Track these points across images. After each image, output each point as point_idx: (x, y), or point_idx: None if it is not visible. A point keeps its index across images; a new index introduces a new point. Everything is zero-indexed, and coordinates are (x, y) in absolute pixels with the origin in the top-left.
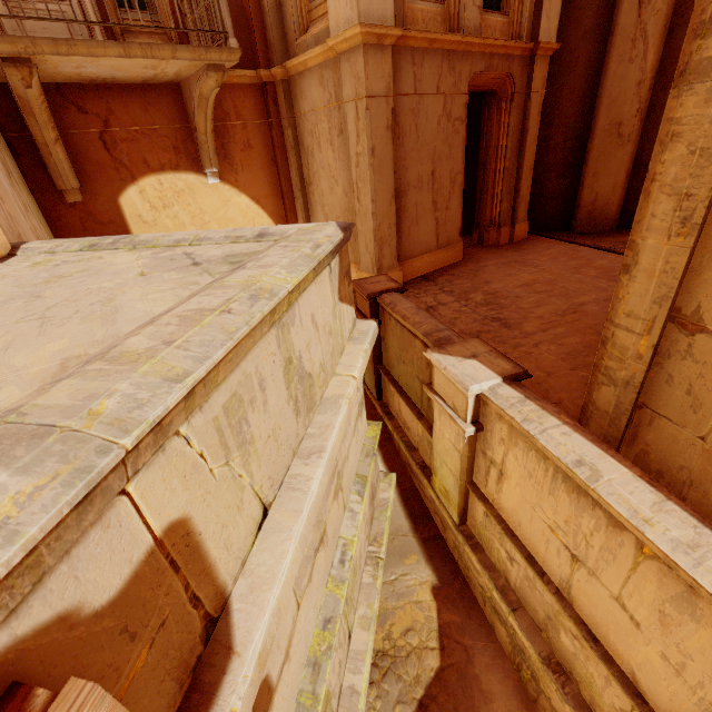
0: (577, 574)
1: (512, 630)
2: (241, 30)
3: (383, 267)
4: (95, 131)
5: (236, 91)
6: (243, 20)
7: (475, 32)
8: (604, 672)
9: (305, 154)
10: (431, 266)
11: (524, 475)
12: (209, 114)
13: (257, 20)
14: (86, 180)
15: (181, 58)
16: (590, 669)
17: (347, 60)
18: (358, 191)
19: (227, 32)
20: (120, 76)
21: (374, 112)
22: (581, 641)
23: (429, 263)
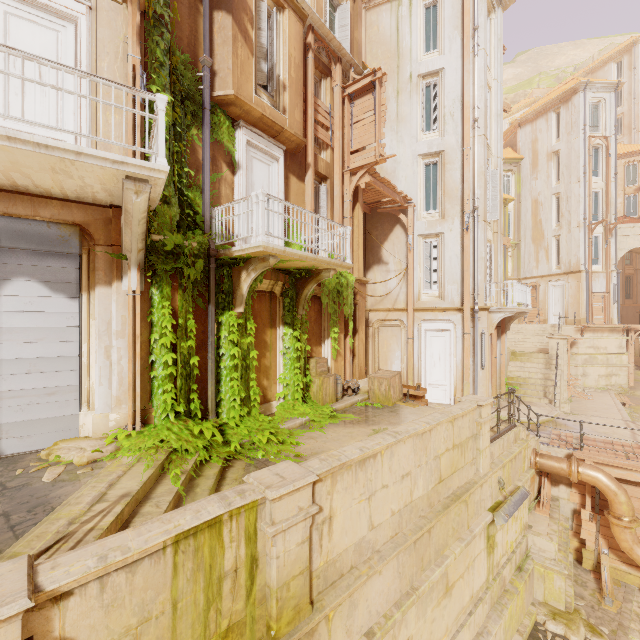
0: None
1: None
2: None
3: None
4: None
5: None
6: None
7: (639, 303)
8: None
9: None
10: None
11: None
12: None
13: None
14: None
15: None
16: None
17: None
18: None
19: None
20: None
21: None
22: None
23: None
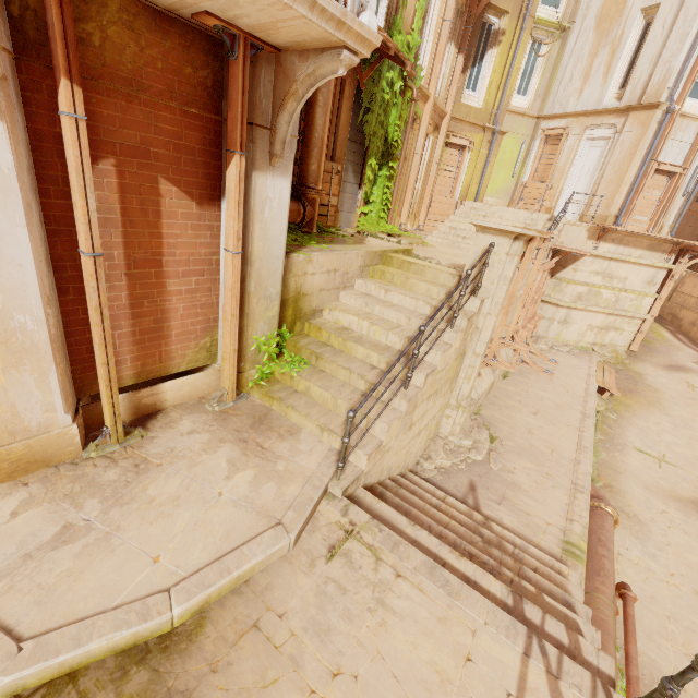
0: (693, 289)
1: (673, 313)
2: None
3: None
4: None
5: None
6: None
7: None
8: (692, 299)
9: None
10: None
11: (689, 281)
12: None
13: None
14: None
15: None
16: (689, 301)
17: None
18: None
19: None
20: None
21: None
22: (690, 298)
23: None
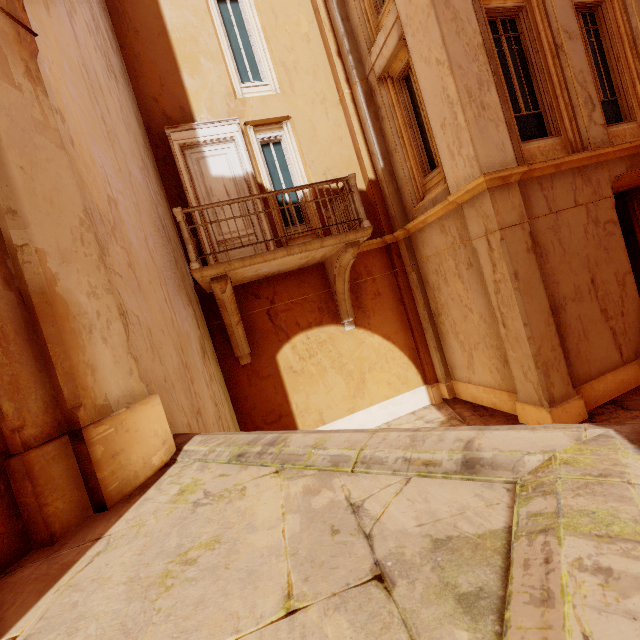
0: None
1: None
2: (368, 214)
3: (554, 397)
4: (264, 309)
5: (366, 256)
6: (369, 208)
7: (604, 144)
8: None
9: (430, 290)
10: (620, 386)
11: None
12: (346, 278)
13: (380, 204)
14: (255, 346)
15: (327, 245)
16: None
17: (471, 206)
18: (502, 317)
19: (361, 218)
20: (283, 268)
21: (509, 240)
22: None
23: (617, 382)
